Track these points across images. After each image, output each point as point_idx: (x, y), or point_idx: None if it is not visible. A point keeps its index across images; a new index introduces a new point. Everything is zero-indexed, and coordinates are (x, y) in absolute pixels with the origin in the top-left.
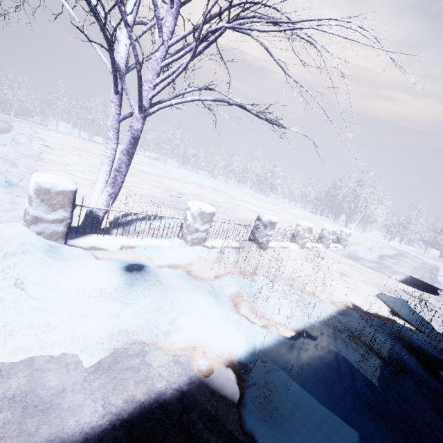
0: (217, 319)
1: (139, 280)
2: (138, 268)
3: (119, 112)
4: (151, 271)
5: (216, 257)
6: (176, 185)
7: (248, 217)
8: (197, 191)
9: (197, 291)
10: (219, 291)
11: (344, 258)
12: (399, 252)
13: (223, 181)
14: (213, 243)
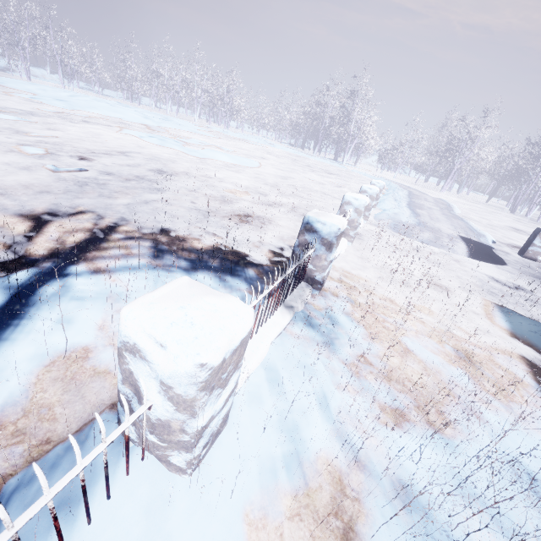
0: None
1: None
2: None
3: None
4: None
5: (280, 441)
6: (65, 132)
7: (231, 185)
8: (116, 138)
9: None
10: None
11: (396, 235)
12: (408, 191)
13: (152, 107)
14: (245, 371)
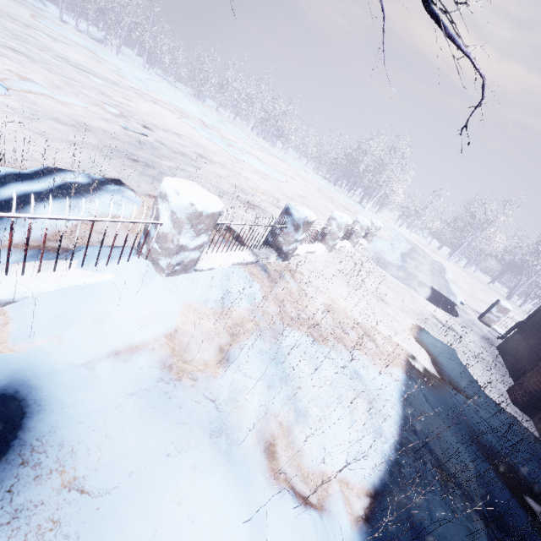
0: None
1: None
2: (1, 433)
3: None
4: (49, 440)
5: (217, 296)
6: (137, 105)
7: (254, 185)
8: (175, 123)
9: (186, 451)
10: (232, 420)
11: (373, 264)
12: (412, 247)
13: (213, 109)
14: (211, 262)
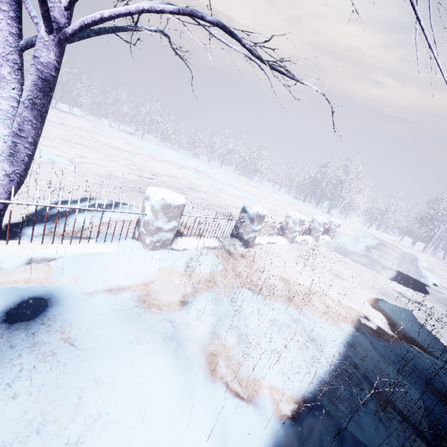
0: (172, 412)
1: (17, 350)
2: (35, 311)
3: (16, 31)
4: (59, 317)
5: (186, 265)
6: (150, 164)
7: (231, 204)
8: (175, 171)
9: (145, 344)
10: (183, 335)
11: (334, 253)
12: (380, 242)
13: (205, 162)
14: (184, 244)
